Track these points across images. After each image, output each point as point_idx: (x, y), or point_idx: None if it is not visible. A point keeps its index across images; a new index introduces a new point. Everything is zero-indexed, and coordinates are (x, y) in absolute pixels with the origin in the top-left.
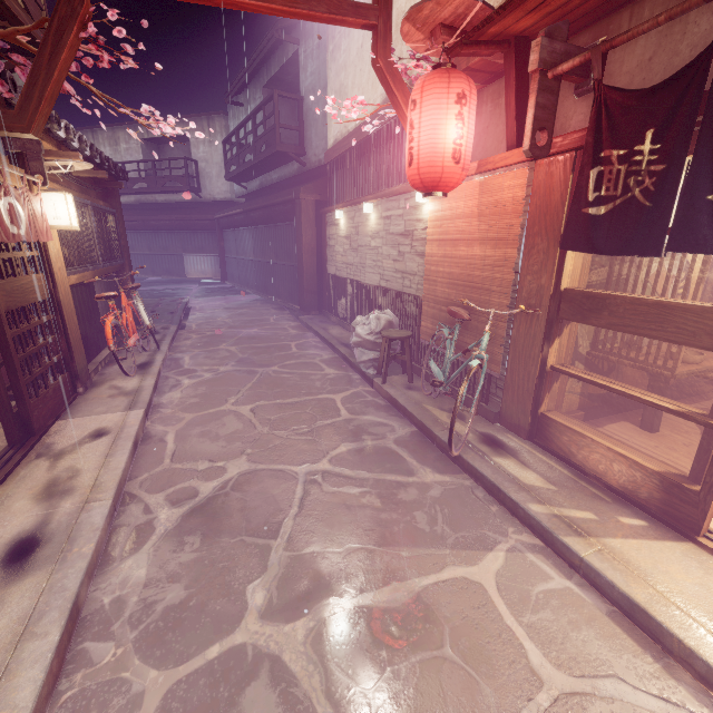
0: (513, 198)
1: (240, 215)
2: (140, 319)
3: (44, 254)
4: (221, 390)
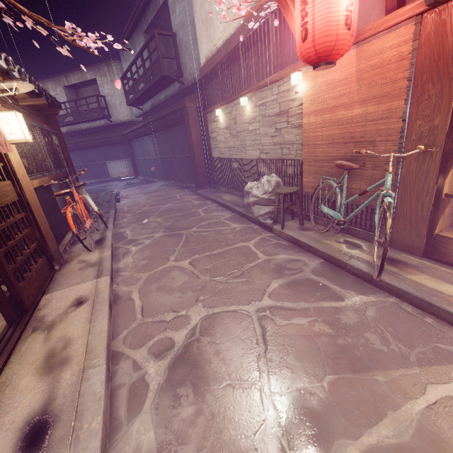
0: (396, 56)
1: (141, 128)
2: (89, 208)
3: (7, 164)
4: (161, 251)
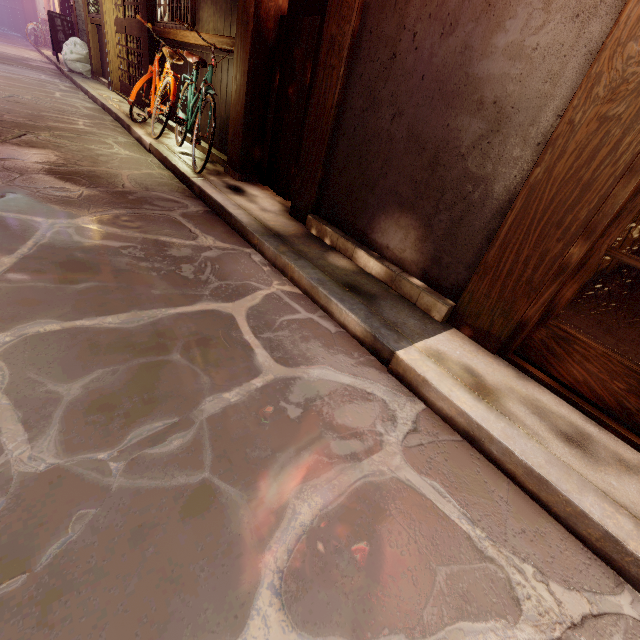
0: None
1: None
2: None
3: None
4: None
